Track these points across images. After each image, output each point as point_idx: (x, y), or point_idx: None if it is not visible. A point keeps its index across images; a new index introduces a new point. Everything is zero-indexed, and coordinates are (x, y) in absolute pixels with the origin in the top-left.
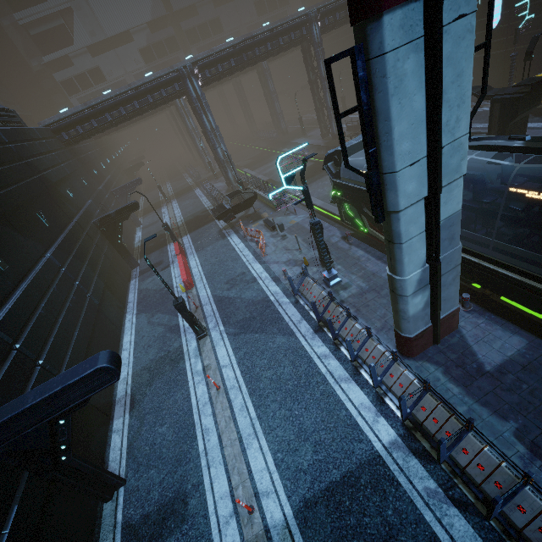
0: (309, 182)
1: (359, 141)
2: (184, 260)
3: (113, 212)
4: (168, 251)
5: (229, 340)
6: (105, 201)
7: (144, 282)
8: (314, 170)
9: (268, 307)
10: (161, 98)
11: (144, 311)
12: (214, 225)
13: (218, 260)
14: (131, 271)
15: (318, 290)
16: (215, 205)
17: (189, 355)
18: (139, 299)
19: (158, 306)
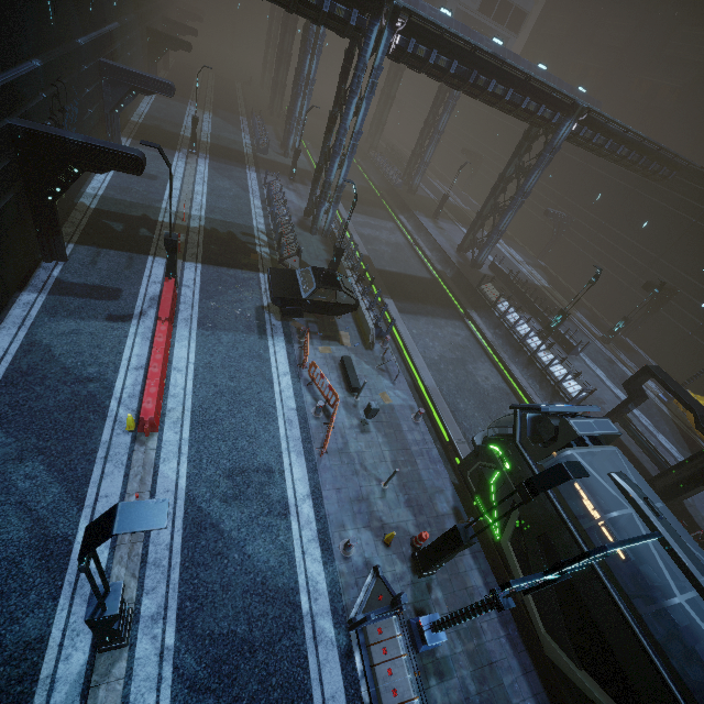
0: (418, 310)
1: (604, 434)
2: (167, 340)
3: (76, 141)
4: (143, 275)
5: (174, 701)
6: (74, 76)
7: (52, 322)
8: (429, 293)
9: (291, 632)
10: (315, 7)
11: (7, 422)
12: (255, 285)
13: (234, 389)
14: (39, 263)
15: (409, 687)
16: (271, 237)
17: (48, 700)
18: (14, 369)
19: (49, 435)
